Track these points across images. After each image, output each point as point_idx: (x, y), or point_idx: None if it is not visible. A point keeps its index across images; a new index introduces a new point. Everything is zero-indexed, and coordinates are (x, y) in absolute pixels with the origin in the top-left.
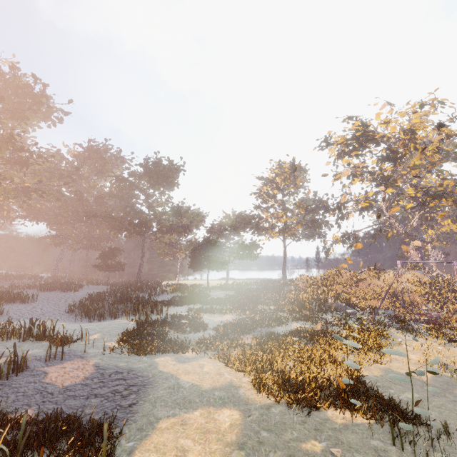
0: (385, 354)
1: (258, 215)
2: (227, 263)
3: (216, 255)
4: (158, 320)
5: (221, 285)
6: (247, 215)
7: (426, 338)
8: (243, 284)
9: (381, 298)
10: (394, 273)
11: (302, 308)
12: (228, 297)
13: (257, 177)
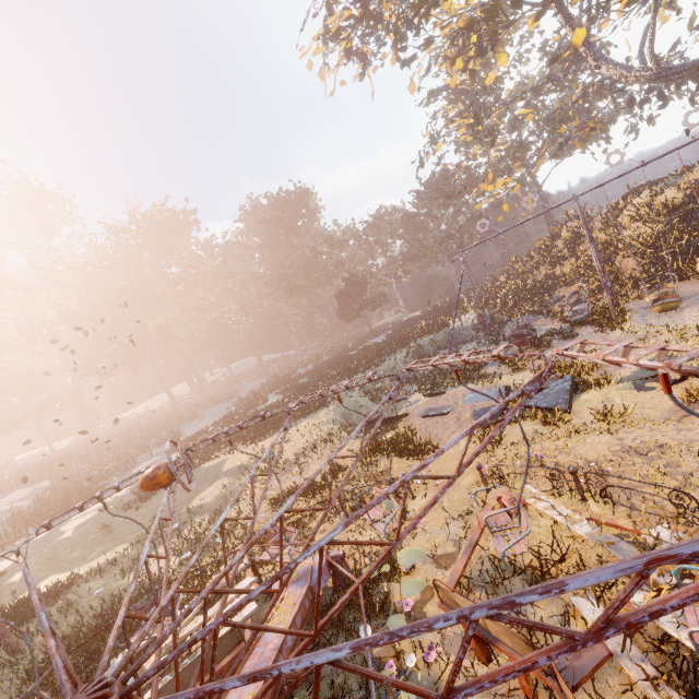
0: (250, 444)
1: (440, 177)
2: (385, 295)
3: (361, 294)
4: (226, 416)
5: (421, 312)
6: (428, 185)
7: (329, 414)
8: (444, 302)
9: (582, 277)
10: (646, 196)
11: (369, 362)
12: (358, 352)
13: (421, 102)
